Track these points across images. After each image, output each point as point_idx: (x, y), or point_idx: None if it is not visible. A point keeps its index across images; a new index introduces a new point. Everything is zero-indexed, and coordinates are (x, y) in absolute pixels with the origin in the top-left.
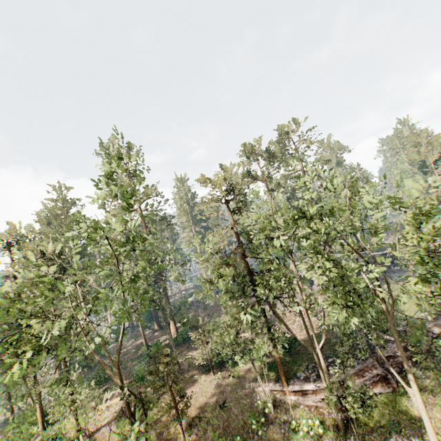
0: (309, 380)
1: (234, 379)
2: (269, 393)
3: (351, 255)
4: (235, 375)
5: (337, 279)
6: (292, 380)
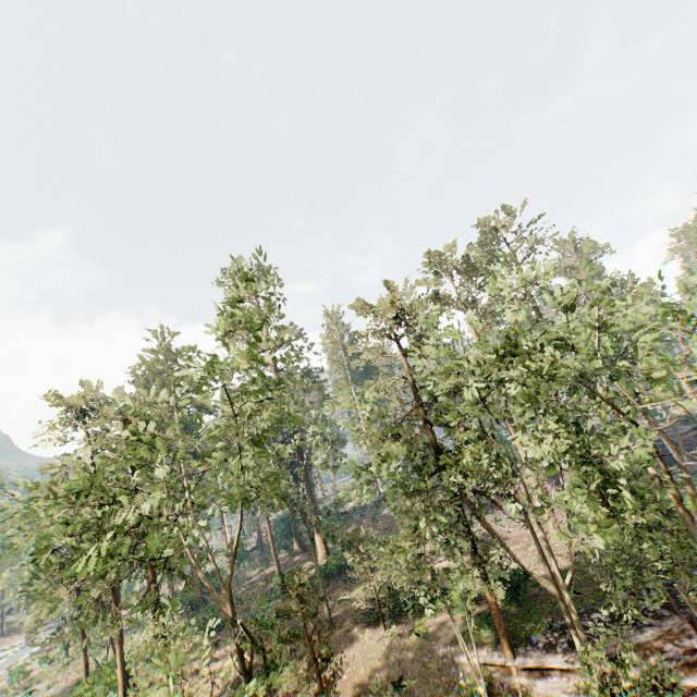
0: (555, 650)
1: (419, 639)
2: (480, 667)
3: (601, 411)
4: (420, 633)
5: (581, 454)
6: (522, 648)
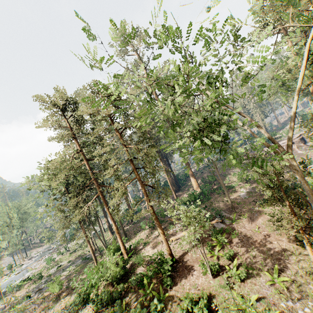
0: None
1: None
2: None
3: None
4: None
5: None
6: None
